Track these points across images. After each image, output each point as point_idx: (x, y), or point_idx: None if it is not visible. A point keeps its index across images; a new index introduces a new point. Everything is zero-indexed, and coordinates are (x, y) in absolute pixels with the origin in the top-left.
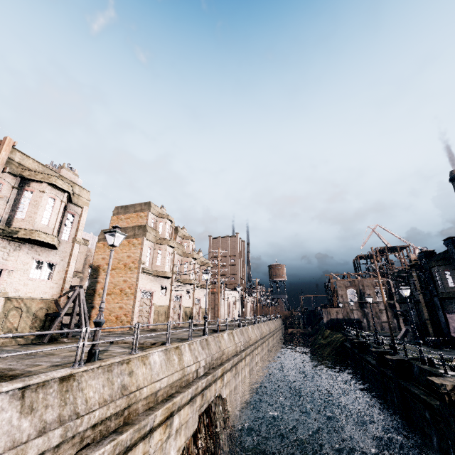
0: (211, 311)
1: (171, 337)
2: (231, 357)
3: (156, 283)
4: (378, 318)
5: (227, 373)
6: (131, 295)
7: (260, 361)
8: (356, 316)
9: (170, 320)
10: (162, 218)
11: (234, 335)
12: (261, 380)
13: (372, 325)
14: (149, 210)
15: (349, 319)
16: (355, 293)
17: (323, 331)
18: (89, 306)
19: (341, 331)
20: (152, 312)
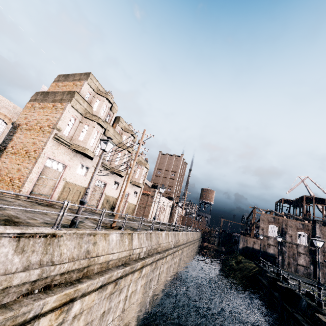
0: (142, 209)
1: (14, 214)
2: (112, 268)
3: (75, 158)
4: (294, 259)
5: (88, 296)
6: (33, 159)
7: (166, 270)
8: (272, 251)
9: None
10: (101, 96)
11: (133, 238)
12: (161, 290)
13: (286, 264)
14: (86, 80)
15: (264, 252)
16: (277, 230)
17: (236, 255)
18: None
19: (255, 261)
20: (59, 187)
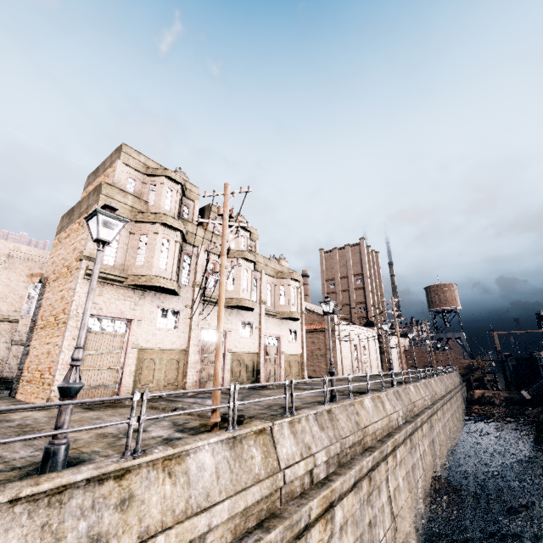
0: (321, 359)
1: None
2: None
3: (143, 302)
4: None
5: None
6: (63, 325)
7: (406, 482)
8: None
9: (191, 378)
10: (155, 177)
11: (276, 439)
12: (412, 534)
13: None
14: (118, 159)
15: None
16: None
17: None
18: (25, 352)
19: None
20: (130, 362)
